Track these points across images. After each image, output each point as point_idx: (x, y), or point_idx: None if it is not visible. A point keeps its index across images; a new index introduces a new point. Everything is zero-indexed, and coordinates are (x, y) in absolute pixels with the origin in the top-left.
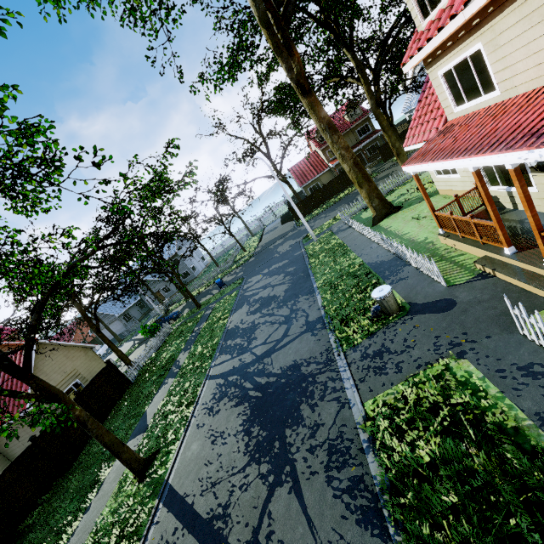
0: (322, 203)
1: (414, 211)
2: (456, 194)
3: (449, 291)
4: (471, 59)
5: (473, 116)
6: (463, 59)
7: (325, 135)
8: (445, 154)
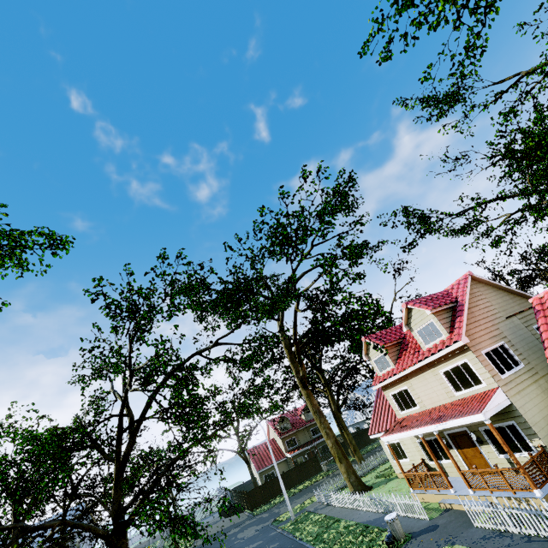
0: (280, 493)
1: (384, 488)
2: (413, 463)
3: (432, 521)
4: (403, 391)
5: (411, 416)
6: (400, 390)
7: (316, 416)
8: (405, 428)
